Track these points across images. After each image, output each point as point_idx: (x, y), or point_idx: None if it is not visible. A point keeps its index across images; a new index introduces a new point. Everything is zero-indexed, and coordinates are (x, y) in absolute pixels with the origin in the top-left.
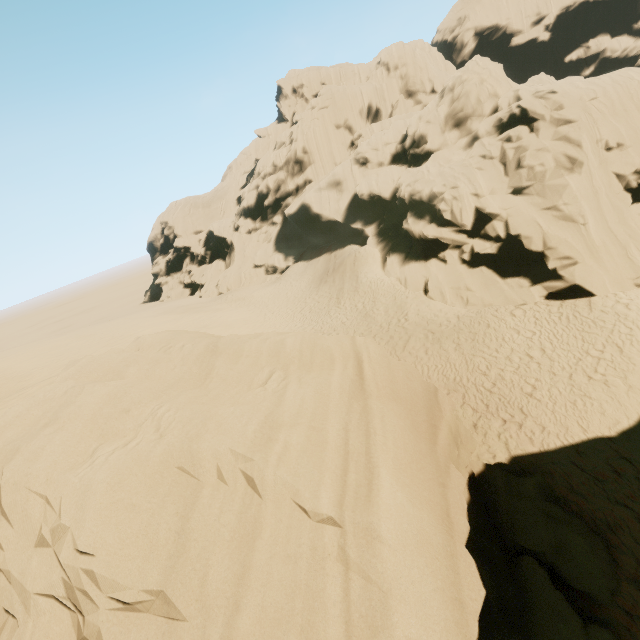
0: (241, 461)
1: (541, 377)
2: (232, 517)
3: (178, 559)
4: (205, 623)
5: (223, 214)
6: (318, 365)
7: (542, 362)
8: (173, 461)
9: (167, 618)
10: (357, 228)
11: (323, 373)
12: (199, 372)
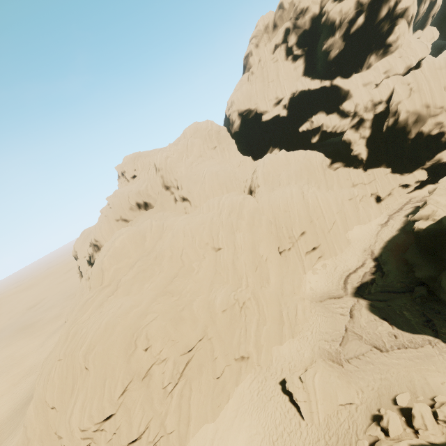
0: None
1: None
2: None
3: None
4: None
5: None
6: None
7: None
8: None
9: None
10: None
11: None
12: None
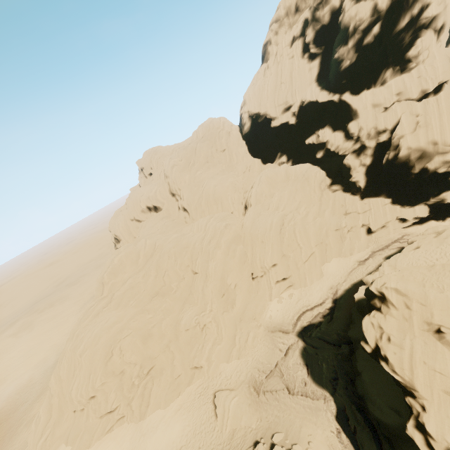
0: None
1: None
2: None
3: None
4: None
5: None
6: None
7: None
8: None
9: None
10: None
11: None
12: None
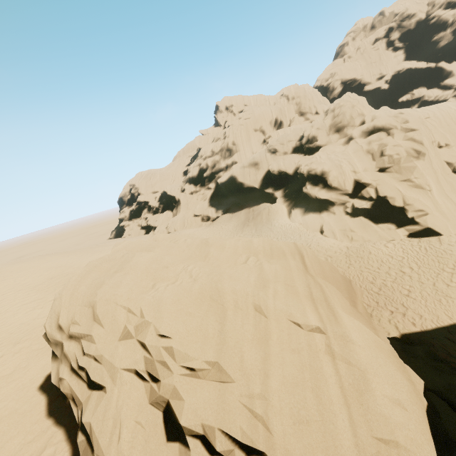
0: (250, 295)
1: (413, 284)
2: (250, 327)
3: (223, 346)
4: (248, 383)
5: (173, 181)
6: (276, 256)
7: (412, 275)
8: (206, 293)
9: (219, 382)
10: (269, 192)
11: (282, 259)
12: (200, 254)
